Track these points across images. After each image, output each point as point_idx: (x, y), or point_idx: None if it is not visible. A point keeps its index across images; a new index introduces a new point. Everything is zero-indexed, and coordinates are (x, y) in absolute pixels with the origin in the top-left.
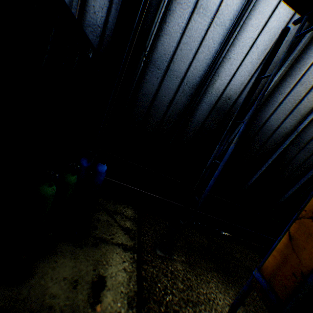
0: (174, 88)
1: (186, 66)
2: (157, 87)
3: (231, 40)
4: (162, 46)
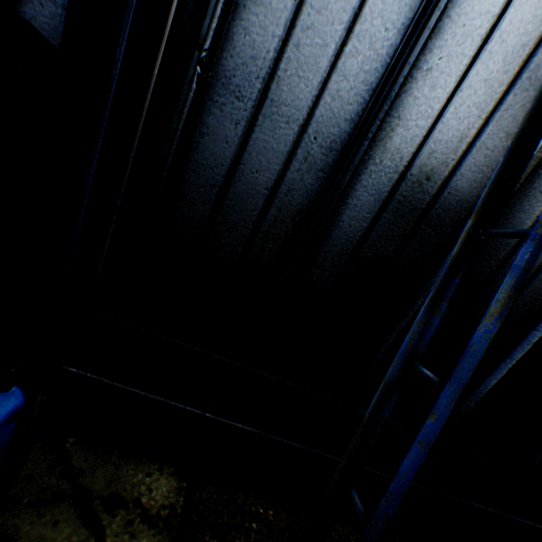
0: (282, 150)
1: (311, 91)
2: (236, 148)
3: (435, 16)
4: (245, 36)
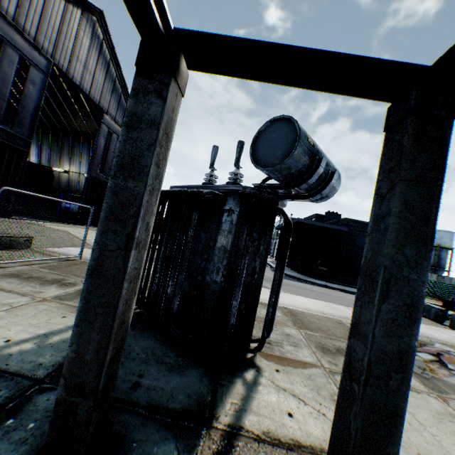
0: None
1: None
2: None
3: None
4: None
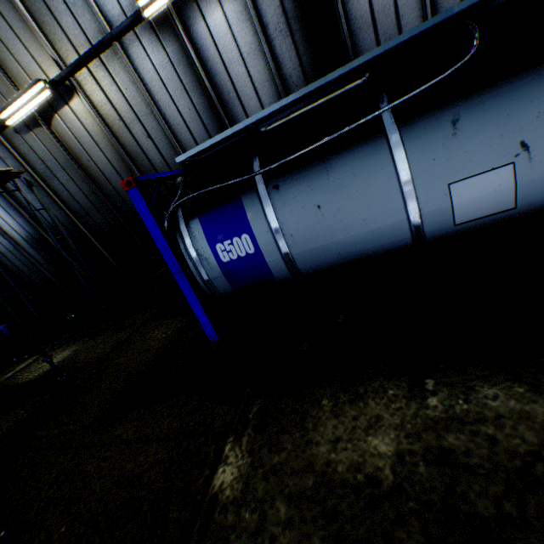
0: (16, 257)
1: (4, 246)
2: (14, 264)
3: None
4: None
